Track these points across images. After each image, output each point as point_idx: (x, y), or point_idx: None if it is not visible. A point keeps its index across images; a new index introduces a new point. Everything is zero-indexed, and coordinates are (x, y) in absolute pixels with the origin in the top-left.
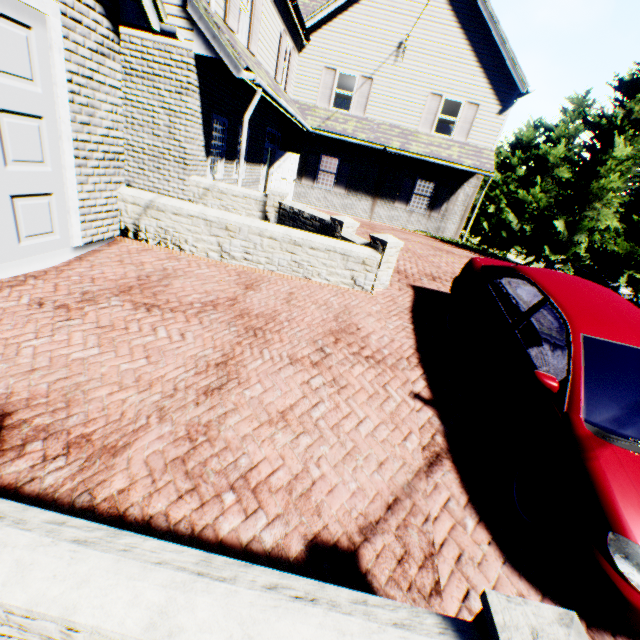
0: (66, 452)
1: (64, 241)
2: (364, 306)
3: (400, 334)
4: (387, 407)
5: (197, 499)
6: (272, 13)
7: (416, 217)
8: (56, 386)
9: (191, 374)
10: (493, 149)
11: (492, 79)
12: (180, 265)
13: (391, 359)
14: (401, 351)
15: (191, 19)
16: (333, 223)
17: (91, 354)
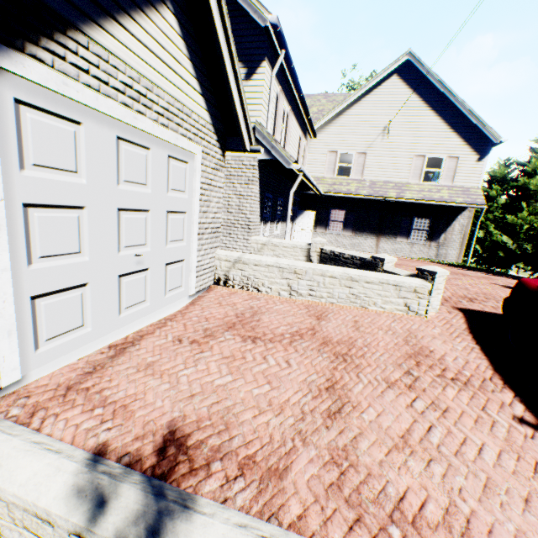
0: (241, 473)
1: (185, 291)
2: (424, 329)
3: (471, 355)
4: (498, 432)
5: (366, 531)
6: (295, 126)
7: (417, 247)
8: (212, 409)
9: (309, 398)
10: (479, 187)
11: (466, 138)
12: (261, 303)
13: (475, 380)
14: (480, 372)
15: (256, 140)
16: (373, 260)
17: (227, 380)
